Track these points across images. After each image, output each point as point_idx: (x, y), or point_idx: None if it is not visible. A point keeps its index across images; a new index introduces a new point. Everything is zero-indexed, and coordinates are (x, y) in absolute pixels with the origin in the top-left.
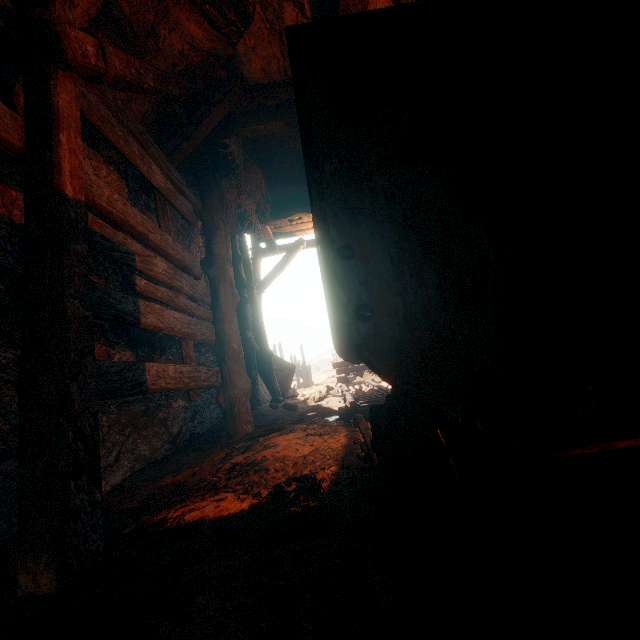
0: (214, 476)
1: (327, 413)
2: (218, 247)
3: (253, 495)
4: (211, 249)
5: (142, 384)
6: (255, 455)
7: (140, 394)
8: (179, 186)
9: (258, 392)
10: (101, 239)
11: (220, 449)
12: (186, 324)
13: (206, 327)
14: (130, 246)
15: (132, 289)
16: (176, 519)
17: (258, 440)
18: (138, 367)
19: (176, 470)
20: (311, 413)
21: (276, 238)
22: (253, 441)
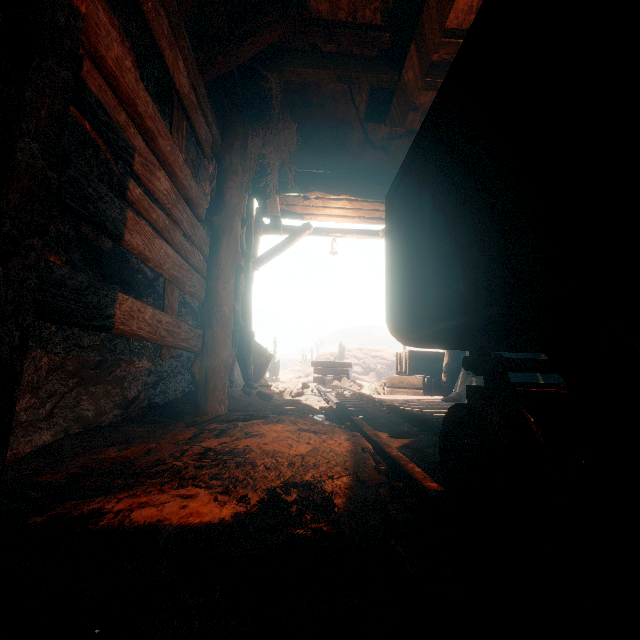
0: (178, 460)
1: (308, 410)
2: (231, 193)
3: (237, 498)
4: (222, 193)
5: (107, 318)
6: (234, 442)
7: (102, 330)
8: (203, 106)
9: (233, 372)
10: (95, 104)
11: (184, 427)
12: (177, 266)
13: (197, 279)
14: (132, 137)
15: (122, 192)
16: (118, 515)
17: (236, 424)
18: (107, 294)
19: (124, 442)
20: (289, 407)
21: (283, 216)
22: (230, 424)
